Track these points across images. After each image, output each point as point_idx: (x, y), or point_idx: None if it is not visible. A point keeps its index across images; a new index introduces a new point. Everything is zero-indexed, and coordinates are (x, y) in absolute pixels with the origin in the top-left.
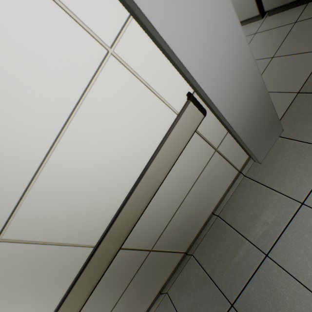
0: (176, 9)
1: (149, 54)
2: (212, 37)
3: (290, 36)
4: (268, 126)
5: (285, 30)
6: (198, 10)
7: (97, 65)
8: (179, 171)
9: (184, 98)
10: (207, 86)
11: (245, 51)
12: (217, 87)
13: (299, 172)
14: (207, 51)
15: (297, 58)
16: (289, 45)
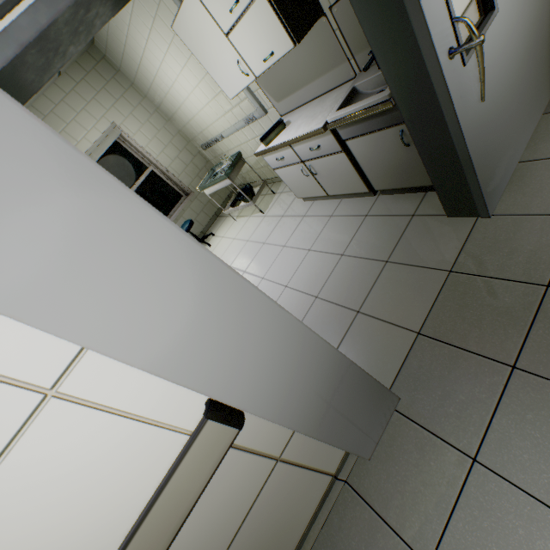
0: (162, 330)
1: (128, 373)
2: (234, 336)
3: (408, 234)
4: (368, 403)
5: (401, 223)
6: (203, 317)
7: (24, 419)
8: (203, 518)
9: (202, 407)
10: (234, 395)
11: (299, 331)
12: (255, 391)
13: (423, 492)
14: (227, 356)
15: (416, 272)
16: (406, 248)
